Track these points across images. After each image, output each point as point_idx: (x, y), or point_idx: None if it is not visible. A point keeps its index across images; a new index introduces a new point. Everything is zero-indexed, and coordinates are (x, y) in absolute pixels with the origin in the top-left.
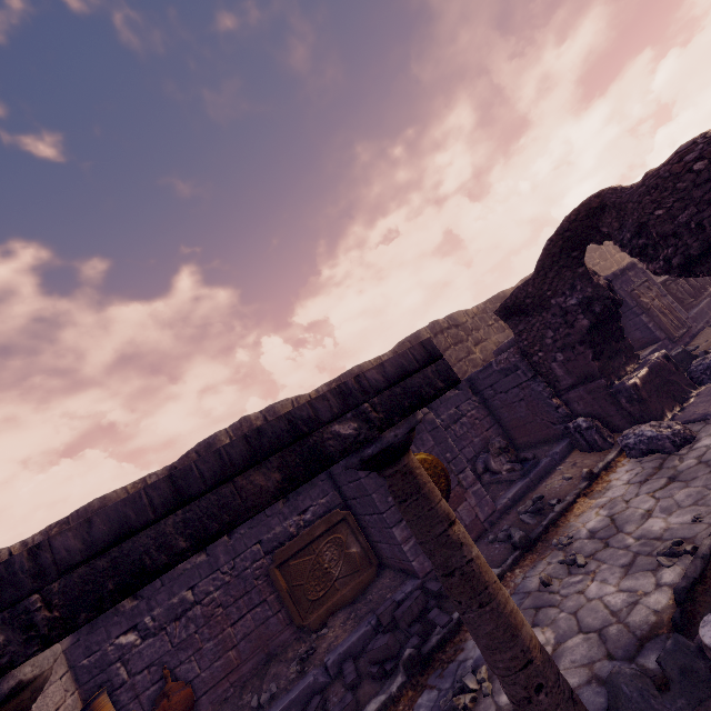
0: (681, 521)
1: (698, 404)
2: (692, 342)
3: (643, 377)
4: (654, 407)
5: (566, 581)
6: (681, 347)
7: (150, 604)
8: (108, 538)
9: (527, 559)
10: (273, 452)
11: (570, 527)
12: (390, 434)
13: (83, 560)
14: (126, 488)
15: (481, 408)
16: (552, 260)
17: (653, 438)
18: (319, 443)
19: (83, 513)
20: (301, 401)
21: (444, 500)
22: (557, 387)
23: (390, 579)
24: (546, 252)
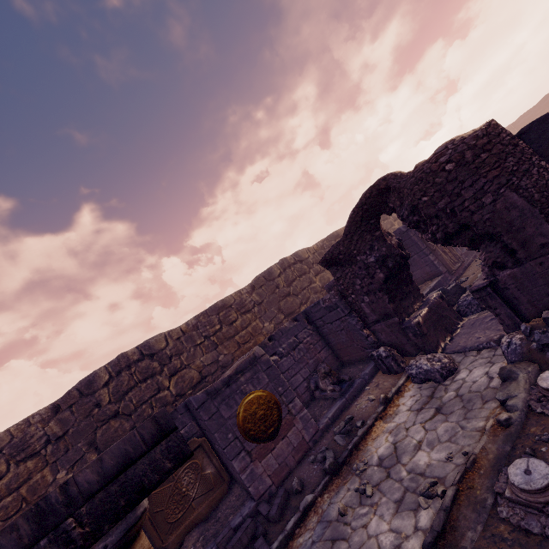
0: (439, 458)
1: (462, 336)
2: (464, 273)
3: (424, 315)
4: (432, 339)
5: (357, 512)
6: (455, 282)
7: None
8: None
9: (334, 483)
10: None
11: (367, 451)
12: (98, 547)
13: None
14: (9, 430)
15: (315, 334)
16: (356, 226)
17: (428, 371)
18: None
19: None
20: (173, 334)
21: None
22: (366, 321)
23: (236, 496)
24: (351, 220)
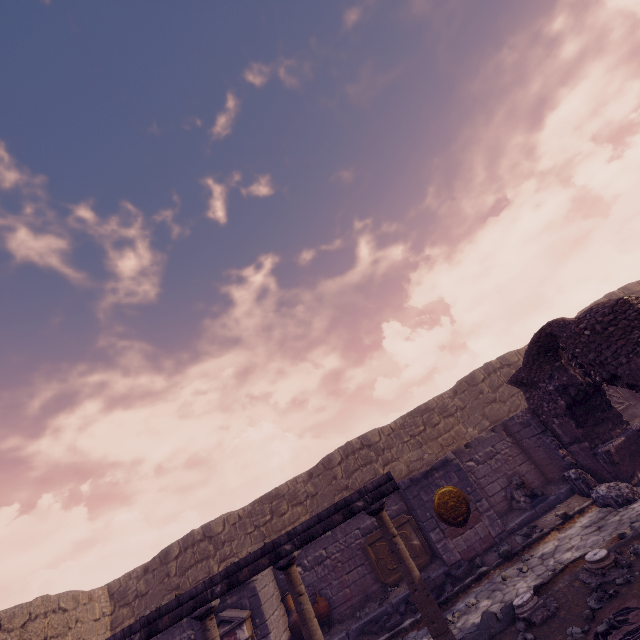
0: (576, 555)
1: None
2: None
3: (618, 444)
4: (625, 469)
5: (513, 579)
6: None
7: (306, 554)
8: (306, 528)
9: (505, 565)
10: (341, 510)
11: (536, 549)
12: (374, 506)
13: (302, 532)
14: (287, 483)
15: (514, 447)
16: (533, 358)
17: (603, 496)
18: (352, 508)
19: (268, 497)
20: (384, 431)
21: (393, 528)
22: (561, 441)
23: (435, 565)
24: (527, 353)
